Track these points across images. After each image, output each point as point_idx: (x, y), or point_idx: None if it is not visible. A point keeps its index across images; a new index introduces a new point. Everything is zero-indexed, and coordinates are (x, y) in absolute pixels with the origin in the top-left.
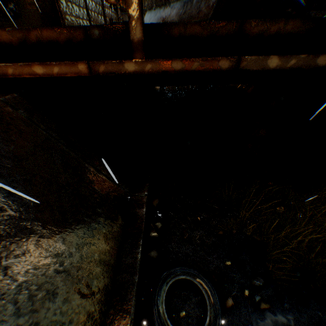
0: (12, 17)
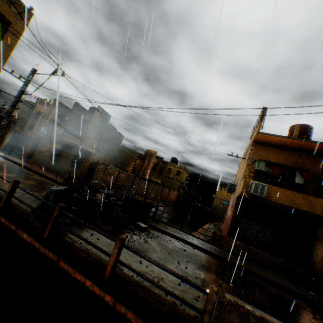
0: (76, 169)
